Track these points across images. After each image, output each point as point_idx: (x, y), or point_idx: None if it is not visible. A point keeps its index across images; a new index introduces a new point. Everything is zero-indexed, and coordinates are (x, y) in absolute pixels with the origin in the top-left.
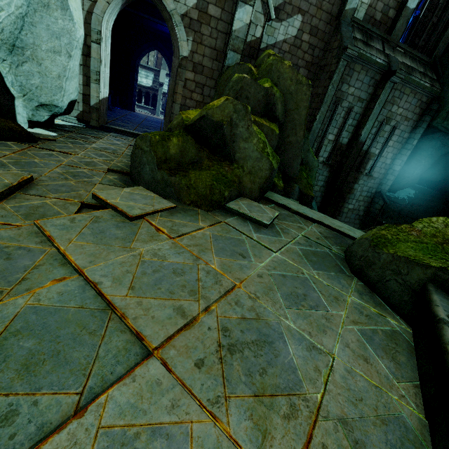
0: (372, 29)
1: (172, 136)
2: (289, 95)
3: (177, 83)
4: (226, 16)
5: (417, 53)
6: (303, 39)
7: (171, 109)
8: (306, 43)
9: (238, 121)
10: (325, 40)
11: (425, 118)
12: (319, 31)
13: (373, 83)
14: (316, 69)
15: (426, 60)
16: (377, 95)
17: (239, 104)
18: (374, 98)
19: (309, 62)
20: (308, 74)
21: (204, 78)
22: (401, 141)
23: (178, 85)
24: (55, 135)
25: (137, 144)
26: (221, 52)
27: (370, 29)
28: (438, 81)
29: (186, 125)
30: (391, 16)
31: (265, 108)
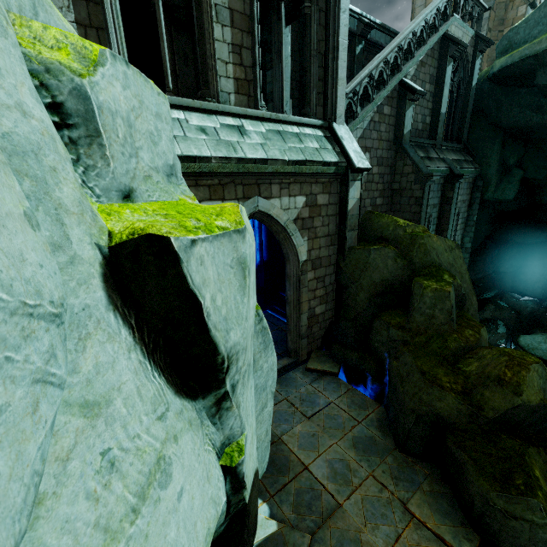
0: (424, 141)
1: (532, 468)
2: (452, 268)
3: (301, 292)
4: (333, 198)
5: (454, 145)
6: (373, 172)
7: (299, 323)
8: (377, 175)
9: (543, 384)
10: (389, 164)
11: (476, 195)
12: (384, 159)
13: (440, 187)
14: (387, 192)
15: (459, 147)
16: (448, 197)
17: (539, 367)
18: (446, 200)
19: (382, 190)
20: (383, 201)
21: (323, 269)
22: (463, 221)
23: (302, 294)
24: (266, 506)
25: (504, 509)
26: (334, 235)
27: (422, 142)
28: (475, 161)
29: (488, 417)
30: (428, 122)
31: (455, 301)
